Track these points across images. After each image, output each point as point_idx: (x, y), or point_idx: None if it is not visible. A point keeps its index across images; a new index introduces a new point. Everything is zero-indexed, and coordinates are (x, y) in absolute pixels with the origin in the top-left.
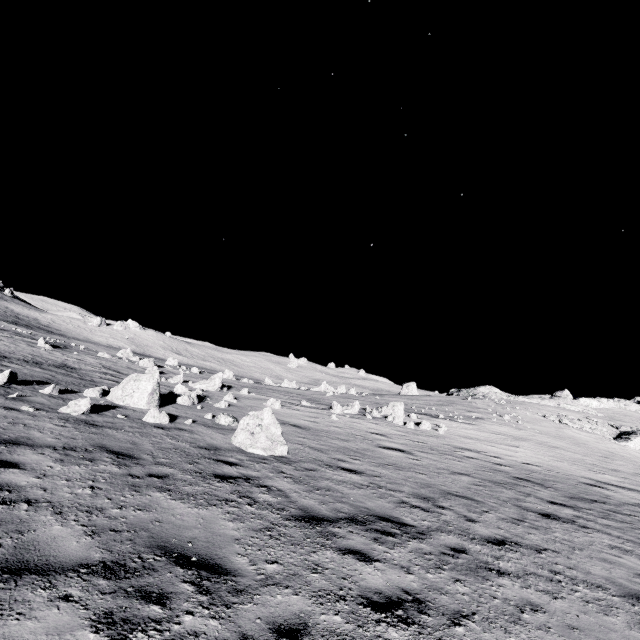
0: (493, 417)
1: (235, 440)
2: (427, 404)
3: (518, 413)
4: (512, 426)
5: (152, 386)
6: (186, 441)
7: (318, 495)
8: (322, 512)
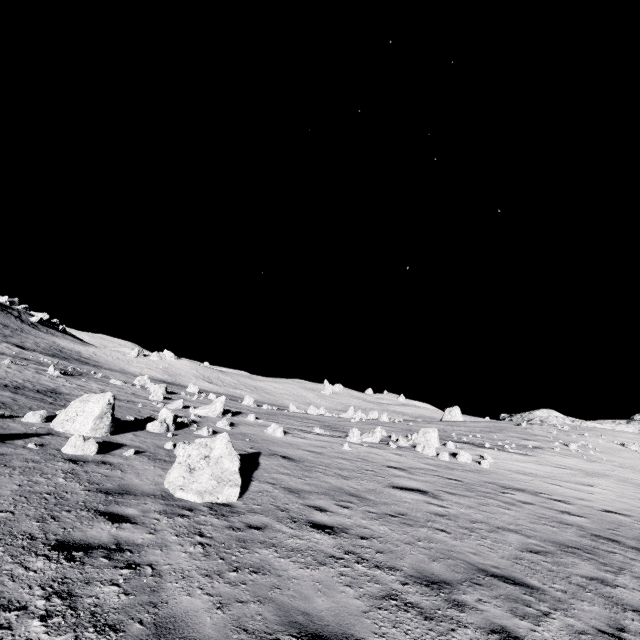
0: (555, 446)
1: (167, 479)
2: (471, 431)
3: (588, 441)
4: (581, 457)
5: (101, 408)
6: (88, 480)
7: (226, 584)
8: (199, 632)
